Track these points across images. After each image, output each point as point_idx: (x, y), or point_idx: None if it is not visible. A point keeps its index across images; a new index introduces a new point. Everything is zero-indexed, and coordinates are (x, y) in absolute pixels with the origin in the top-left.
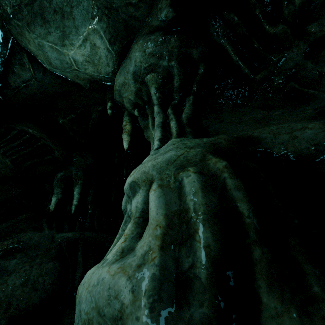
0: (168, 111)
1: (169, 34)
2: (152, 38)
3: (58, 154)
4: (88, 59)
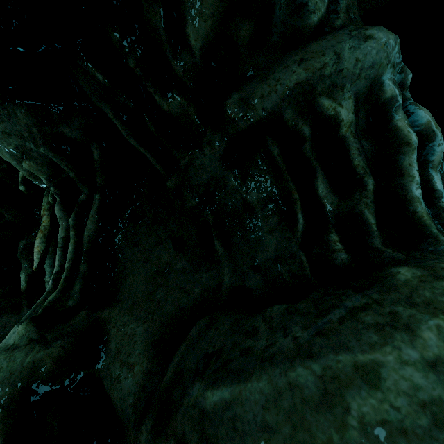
0: (70, 220)
1: (9, 102)
2: None
3: (10, 217)
4: None
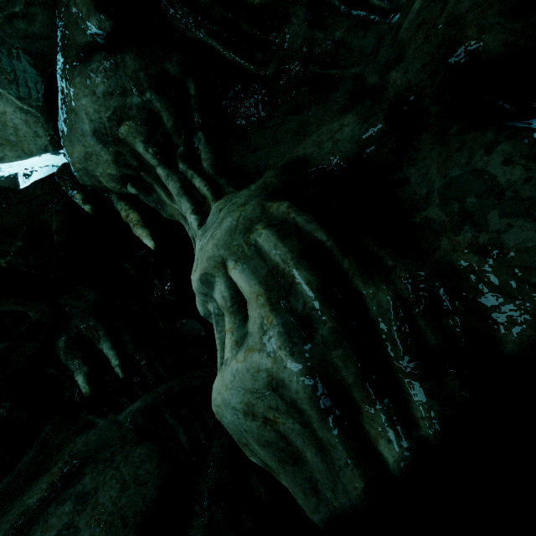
0: (181, 168)
1: (118, 53)
2: (94, 69)
3: (36, 314)
4: None
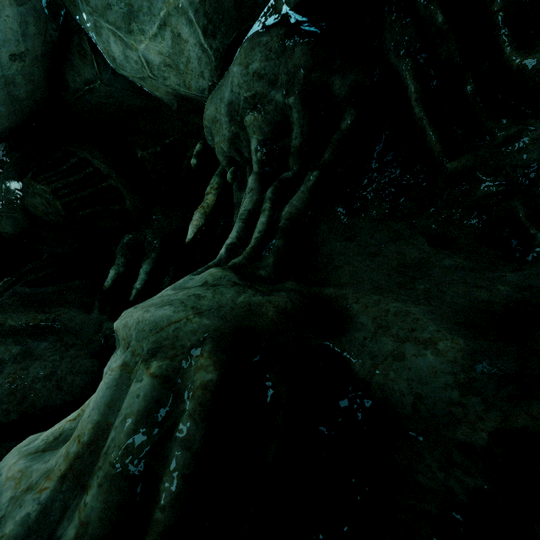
0: (266, 193)
1: (294, 38)
2: (262, 42)
3: (130, 205)
4: (168, 60)
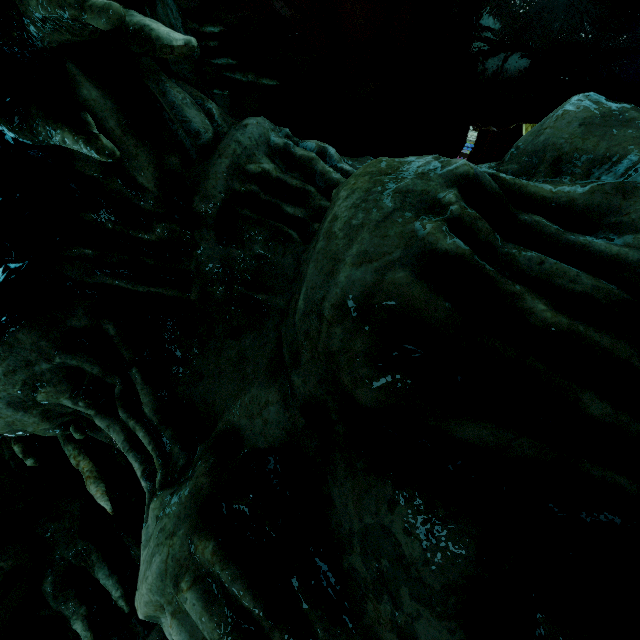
0: (121, 417)
1: (7, 333)
2: None
3: (9, 562)
4: None
